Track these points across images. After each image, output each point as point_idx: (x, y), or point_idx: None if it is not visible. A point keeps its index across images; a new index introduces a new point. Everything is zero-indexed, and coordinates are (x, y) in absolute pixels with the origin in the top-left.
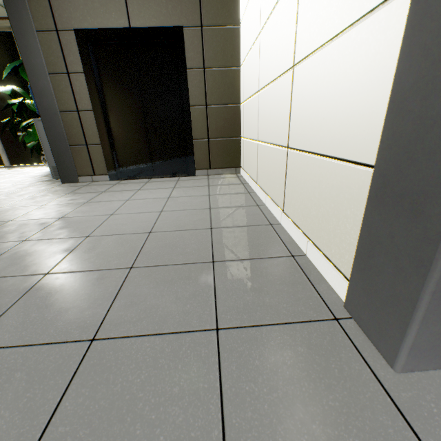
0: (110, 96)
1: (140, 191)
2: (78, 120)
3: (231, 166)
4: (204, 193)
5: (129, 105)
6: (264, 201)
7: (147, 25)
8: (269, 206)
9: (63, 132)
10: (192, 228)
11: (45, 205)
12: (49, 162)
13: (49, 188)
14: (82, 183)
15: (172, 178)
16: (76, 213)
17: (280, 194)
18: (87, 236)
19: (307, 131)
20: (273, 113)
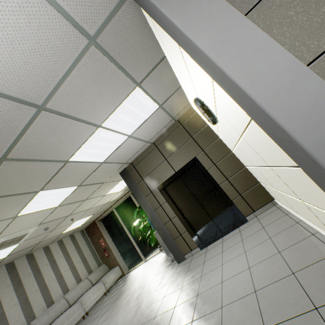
0: (180, 204)
1: (224, 253)
2: (172, 224)
3: (267, 202)
4: (265, 237)
5: (190, 202)
6: (315, 228)
7: (181, 166)
8: (322, 233)
9: (168, 234)
10: (279, 277)
11: (182, 287)
12: (167, 253)
13: (175, 271)
14: (188, 259)
15: (235, 231)
16: (202, 288)
17: (322, 226)
18: (220, 306)
19: (306, 197)
20: (274, 180)
